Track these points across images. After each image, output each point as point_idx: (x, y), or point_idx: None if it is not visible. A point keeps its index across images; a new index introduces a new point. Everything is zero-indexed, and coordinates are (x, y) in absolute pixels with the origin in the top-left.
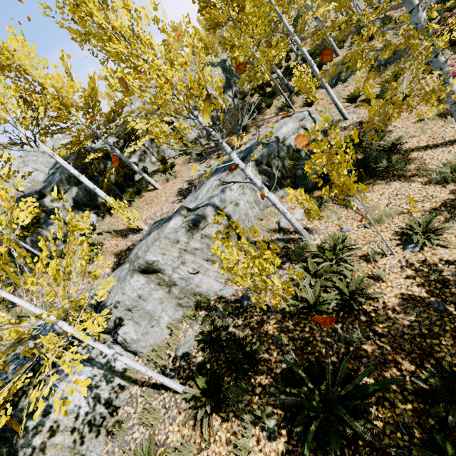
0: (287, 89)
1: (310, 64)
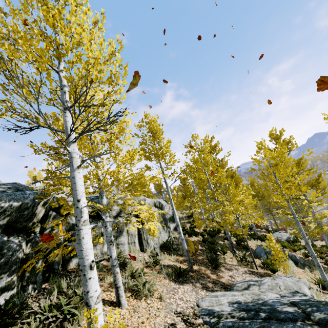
0: (232, 246)
1: (306, 240)
